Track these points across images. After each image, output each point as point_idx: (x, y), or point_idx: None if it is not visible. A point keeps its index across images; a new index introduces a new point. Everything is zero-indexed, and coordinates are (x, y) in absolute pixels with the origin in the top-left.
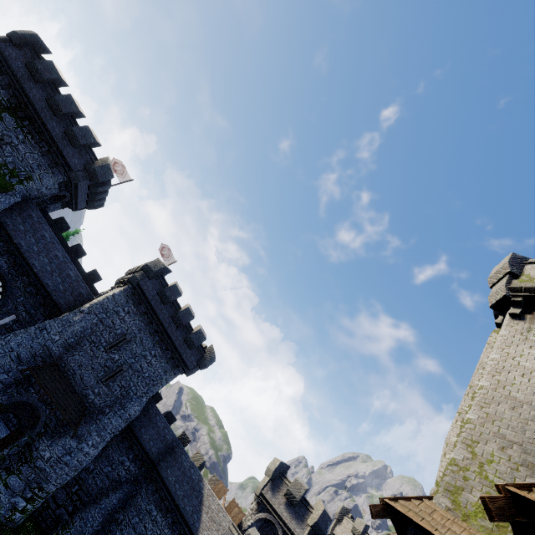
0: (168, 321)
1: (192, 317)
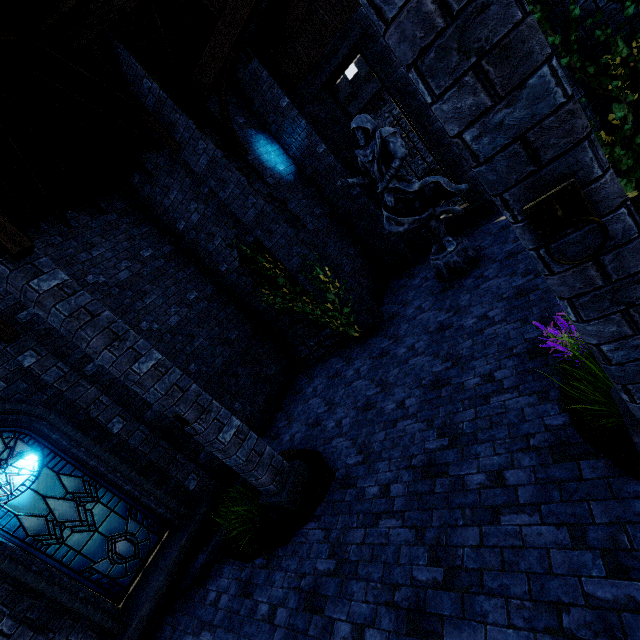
0: (352, 110)
1: (342, 82)
